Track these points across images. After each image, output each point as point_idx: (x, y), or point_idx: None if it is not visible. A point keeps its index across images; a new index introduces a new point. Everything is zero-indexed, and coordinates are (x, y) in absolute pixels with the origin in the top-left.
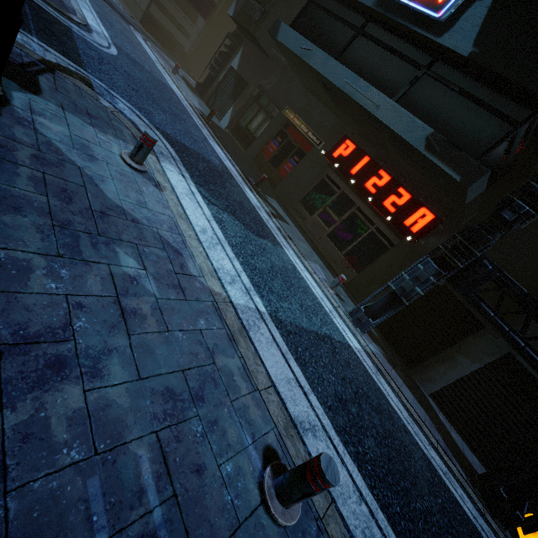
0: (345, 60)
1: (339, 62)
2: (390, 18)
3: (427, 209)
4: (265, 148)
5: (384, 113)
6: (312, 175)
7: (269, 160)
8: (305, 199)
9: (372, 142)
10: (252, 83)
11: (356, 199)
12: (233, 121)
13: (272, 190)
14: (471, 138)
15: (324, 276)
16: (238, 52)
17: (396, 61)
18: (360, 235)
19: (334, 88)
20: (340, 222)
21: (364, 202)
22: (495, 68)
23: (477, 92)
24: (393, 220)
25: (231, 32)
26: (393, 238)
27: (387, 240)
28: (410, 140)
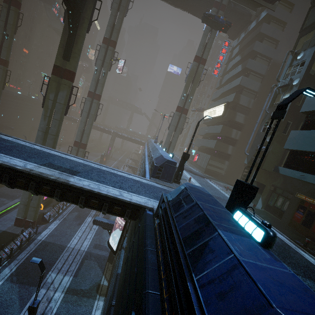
0: None
1: None
2: None
3: None
4: (293, 216)
5: None
6: None
7: (300, 223)
8: None
9: None
10: (267, 184)
11: None
12: (264, 204)
13: (314, 244)
14: None
15: None
16: (253, 173)
17: None
18: None
19: None
20: None
21: None
22: None
23: None
24: None
25: (246, 166)
26: None
27: None
28: None
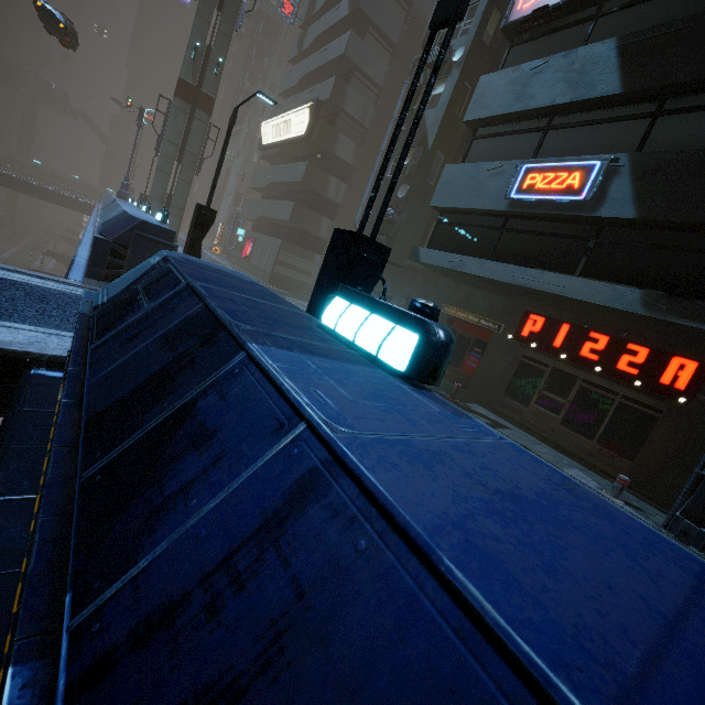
0: (500, 256)
1: (496, 262)
2: (530, 212)
3: (681, 358)
4: None
5: (574, 291)
6: (506, 362)
7: None
8: (509, 390)
9: (564, 309)
10: (396, 295)
11: (577, 371)
12: None
13: (464, 392)
14: (694, 282)
15: (593, 482)
16: None
17: (557, 241)
18: (606, 412)
19: (501, 283)
20: (568, 403)
21: (589, 372)
22: (676, 218)
23: (668, 240)
24: (644, 384)
25: None
26: (656, 403)
27: (649, 407)
28: (622, 307)
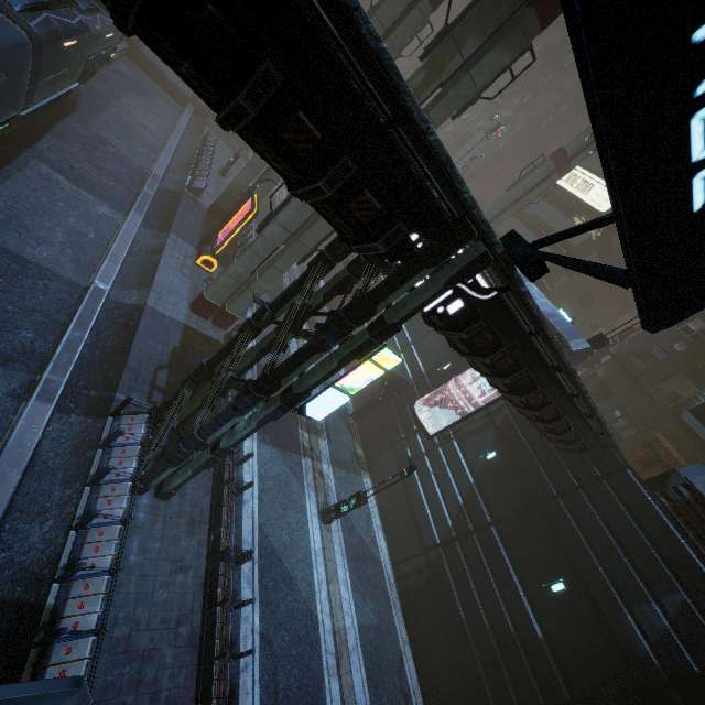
0: None
1: None
2: None
3: None
4: (631, 449)
5: None
6: None
7: (636, 460)
8: None
9: None
10: (619, 396)
11: None
12: None
13: None
14: None
15: None
16: (603, 365)
17: None
18: None
19: None
20: None
21: None
22: None
23: None
24: None
25: None
26: None
27: None
28: None
